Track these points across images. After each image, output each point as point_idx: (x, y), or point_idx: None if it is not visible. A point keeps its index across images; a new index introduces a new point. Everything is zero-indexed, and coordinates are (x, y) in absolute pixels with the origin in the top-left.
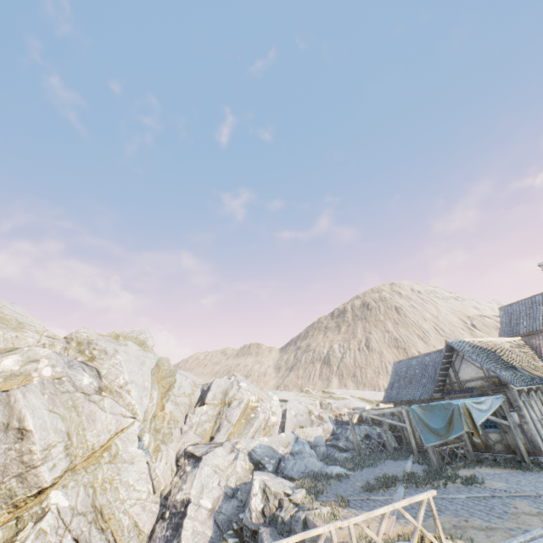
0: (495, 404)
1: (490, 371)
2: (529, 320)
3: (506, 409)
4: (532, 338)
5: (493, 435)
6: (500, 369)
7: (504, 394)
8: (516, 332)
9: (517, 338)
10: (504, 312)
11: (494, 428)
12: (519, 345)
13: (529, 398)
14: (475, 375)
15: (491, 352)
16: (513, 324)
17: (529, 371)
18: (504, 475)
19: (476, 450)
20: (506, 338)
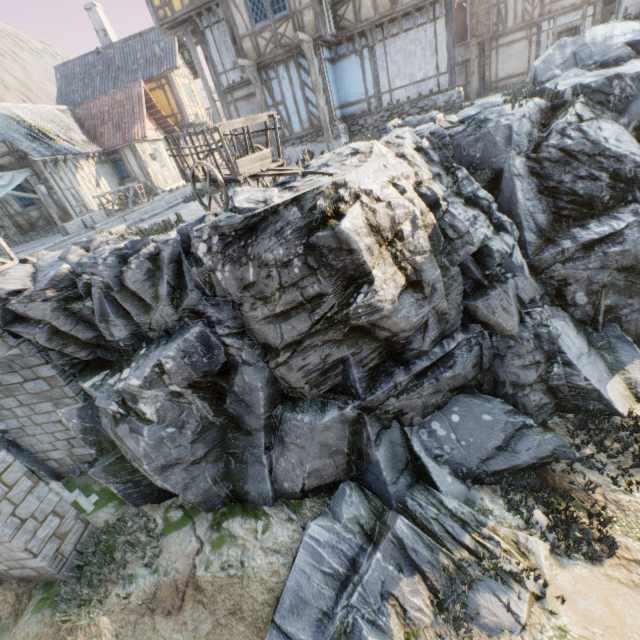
0: (19, 179)
1: (9, 142)
2: (84, 87)
3: (38, 184)
4: (77, 109)
5: (35, 213)
6: (23, 141)
7: (32, 168)
8: (73, 102)
9: (64, 107)
10: (61, 75)
11: (33, 205)
12: (63, 116)
13: (58, 170)
14: (1, 151)
15: (19, 122)
16: (70, 92)
17: (61, 143)
18: (36, 242)
19: (25, 232)
20: (47, 106)
